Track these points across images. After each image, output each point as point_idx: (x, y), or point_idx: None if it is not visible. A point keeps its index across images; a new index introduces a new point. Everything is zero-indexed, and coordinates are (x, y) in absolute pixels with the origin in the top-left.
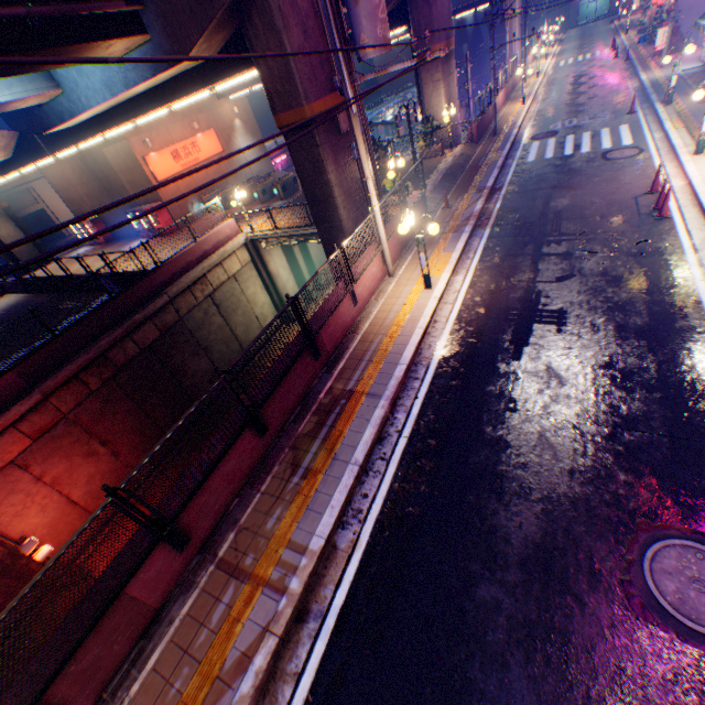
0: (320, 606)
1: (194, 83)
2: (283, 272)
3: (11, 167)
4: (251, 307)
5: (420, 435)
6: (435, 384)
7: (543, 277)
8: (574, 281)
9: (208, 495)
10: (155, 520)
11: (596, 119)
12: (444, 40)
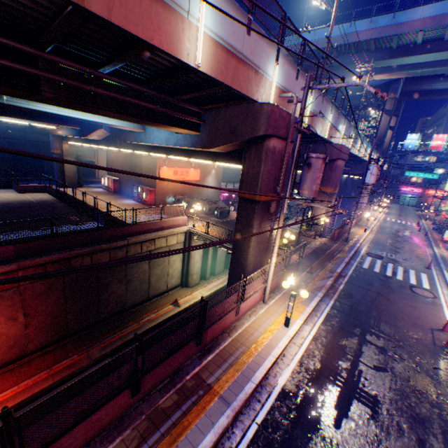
0: None
1: (207, 156)
2: (197, 256)
3: (96, 143)
4: (168, 267)
5: None
6: (271, 415)
7: (365, 358)
8: (387, 375)
9: (68, 436)
10: None
11: (406, 261)
12: (333, 187)
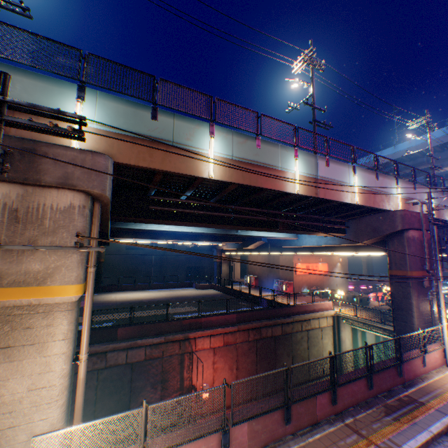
0: None
1: (350, 249)
2: (347, 340)
3: (250, 250)
4: (321, 349)
5: None
6: None
7: None
8: None
9: (345, 391)
10: (332, 379)
11: None
12: None
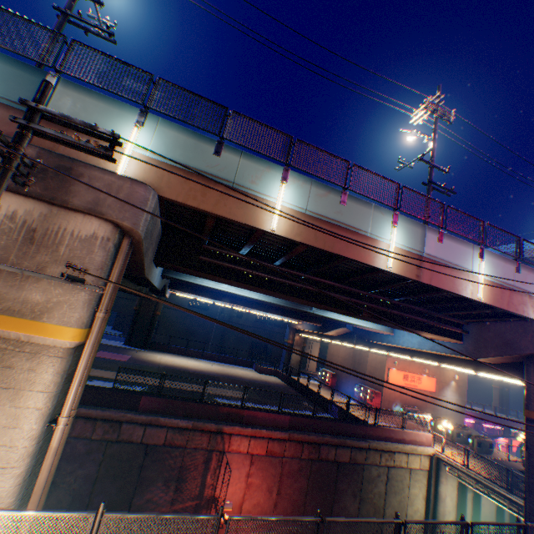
0: None
1: (467, 364)
2: (448, 500)
3: (330, 337)
4: (406, 501)
5: None
6: None
7: None
8: None
9: None
10: None
11: None
12: None
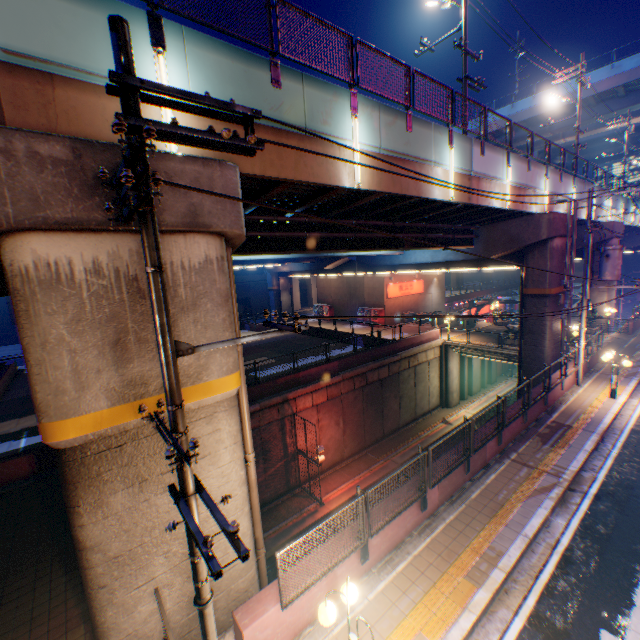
0: (580, 489)
1: (474, 264)
2: (454, 371)
3: (326, 272)
4: (428, 384)
5: (624, 454)
6: (629, 439)
7: None
8: None
9: (506, 430)
10: (498, 422)
11: None
12: None
